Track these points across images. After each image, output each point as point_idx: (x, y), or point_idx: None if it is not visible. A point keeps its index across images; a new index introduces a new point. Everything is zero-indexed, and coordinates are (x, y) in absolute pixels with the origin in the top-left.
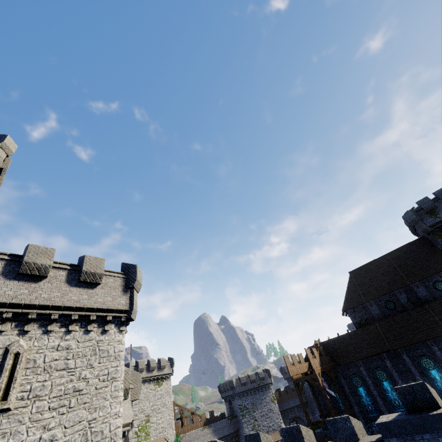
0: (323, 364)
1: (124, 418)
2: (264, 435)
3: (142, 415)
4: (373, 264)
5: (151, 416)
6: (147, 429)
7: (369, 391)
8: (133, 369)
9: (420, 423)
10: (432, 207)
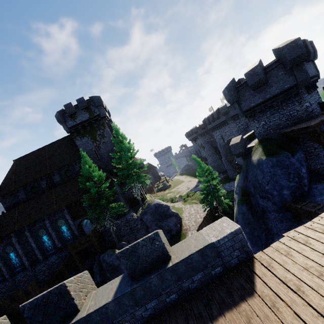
0: None
1: None
2: None
3: None
4: (34, 154)
5: None
6: None
7: None
8: None
9: None
10: (73, 112)
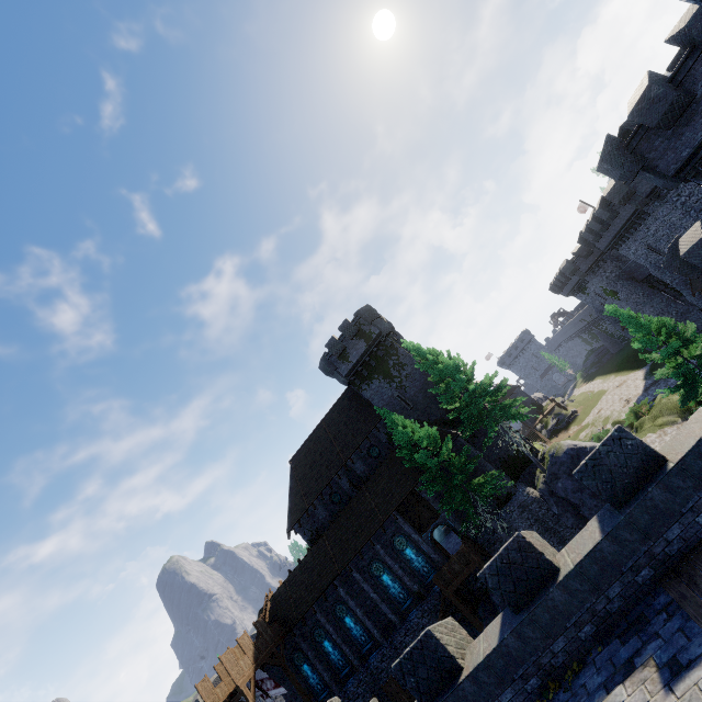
0: (261, 652)
1: None
2: None
3: None
4: (311, 441)
5: None
6: None
7: (335, 642)
8: None
9: None
10: (341, 350)
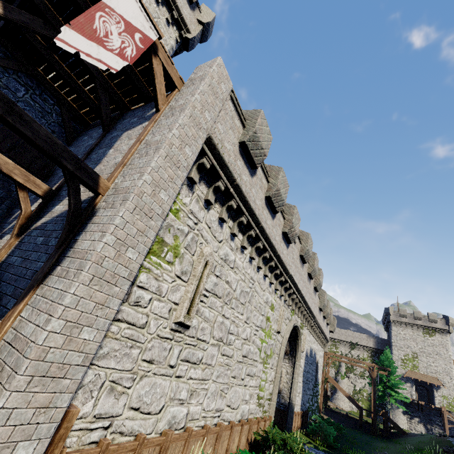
0: None
1: None
2: None
3: (408, 350)
4: None
5: (419, 355)
6: (414, 362)
7: None
8: (395, 313)
9: None
10: None
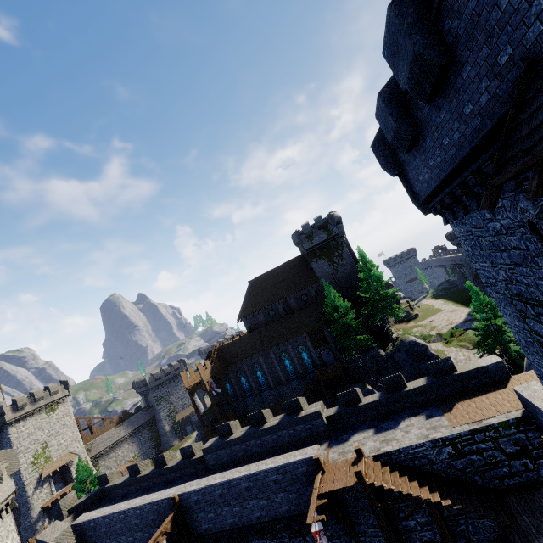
0: (214, 371)
1: (4, 494)
2: (142, 462)
3: (36, 445)
4: (267, 276)
5: (49, 441)
6: (46, 454)
7: (248, 379)
8: (10, 409)
9: (221, 446)
10: (310, 233)
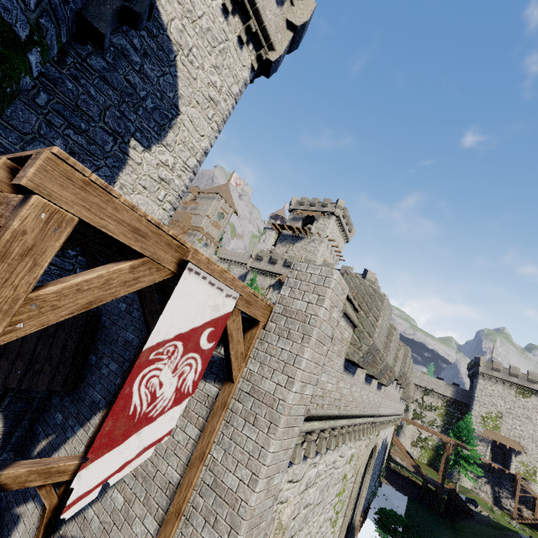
0: None
1: None
2: None
3: (492, 408)
4: None
5: (505, 415)
6: (497, 422)
7: None
8: (486, 365)
9: None
10: None
